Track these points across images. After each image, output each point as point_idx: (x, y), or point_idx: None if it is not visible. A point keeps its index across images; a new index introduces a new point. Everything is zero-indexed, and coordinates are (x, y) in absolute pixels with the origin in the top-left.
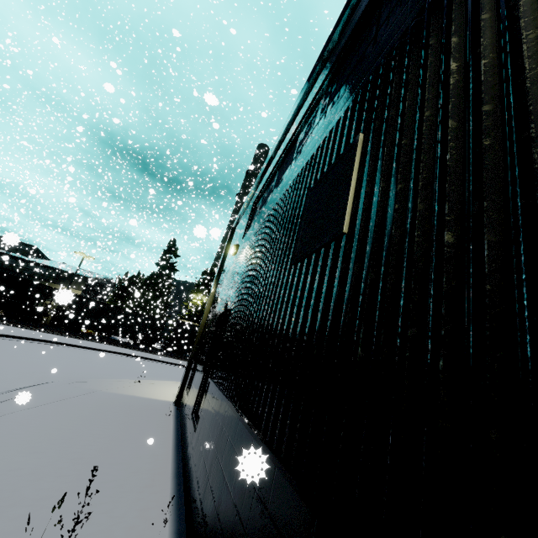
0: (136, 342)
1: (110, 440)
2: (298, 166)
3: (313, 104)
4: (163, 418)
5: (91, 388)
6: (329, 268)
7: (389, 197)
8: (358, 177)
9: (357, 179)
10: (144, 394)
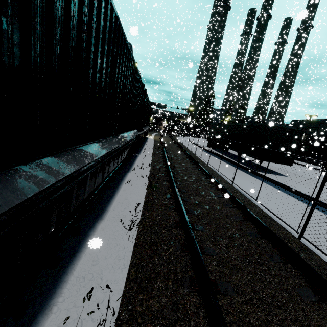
0: None
1: None
2: None
3: None
4: None
5: None
6: None
7: None
8: None
9: None
10: None
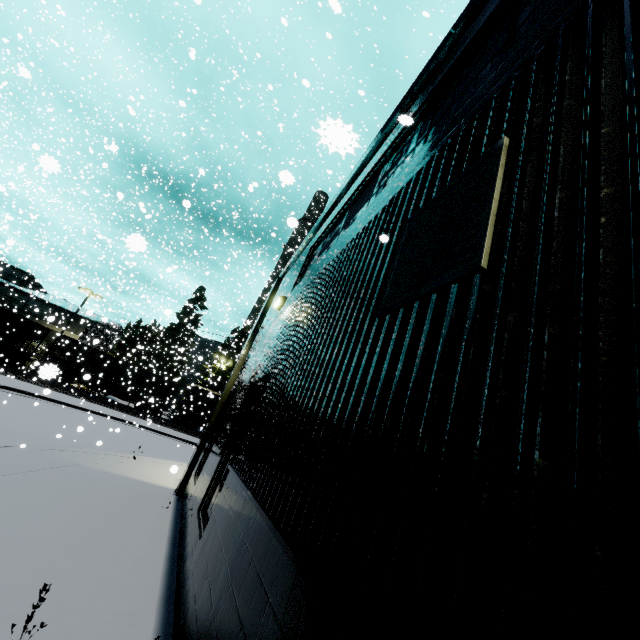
0: (138, 407)
1: (81, 536)
2: (385, 197)
3: (408, 129)
4: (158, 510)
5: (69, 460)
6: (451, 320)
7: (582, 208)
8: (504, 193)
9: (502, 195)
10: (137, 475)
